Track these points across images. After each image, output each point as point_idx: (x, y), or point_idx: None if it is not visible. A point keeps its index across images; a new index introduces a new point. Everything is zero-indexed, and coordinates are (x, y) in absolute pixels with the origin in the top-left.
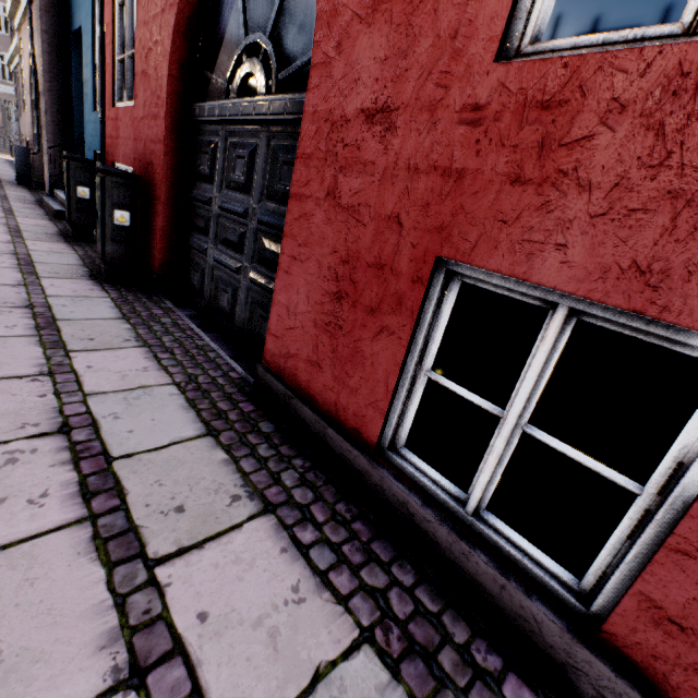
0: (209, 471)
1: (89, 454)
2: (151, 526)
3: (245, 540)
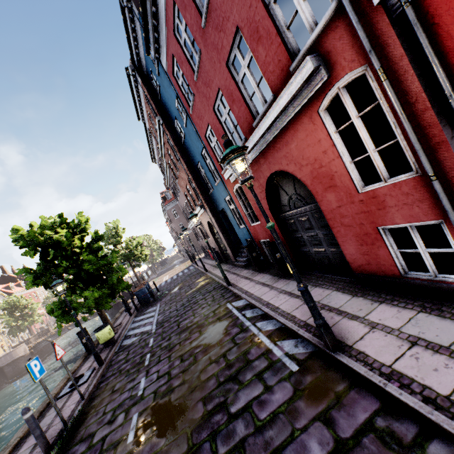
0: (361, 302)
1: (332, 309)
2: (357, 313)
3: (380, 308)
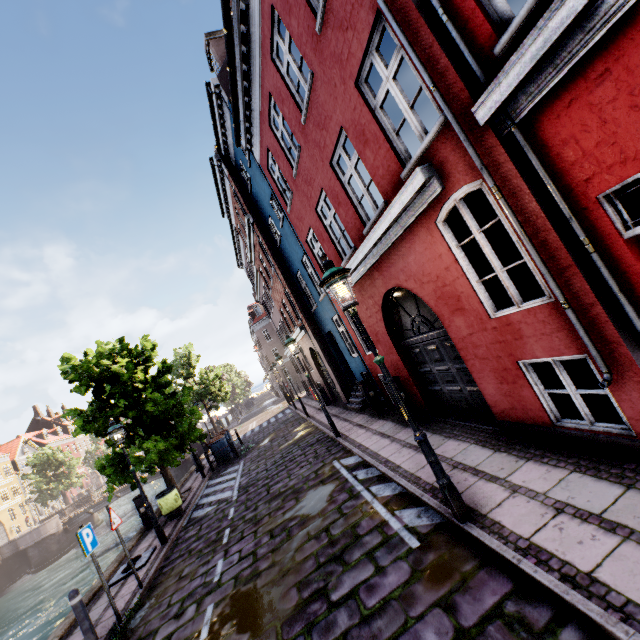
0: (504, 459)
1: (467, 468)
2: (497, 474)
3: (526, 467)
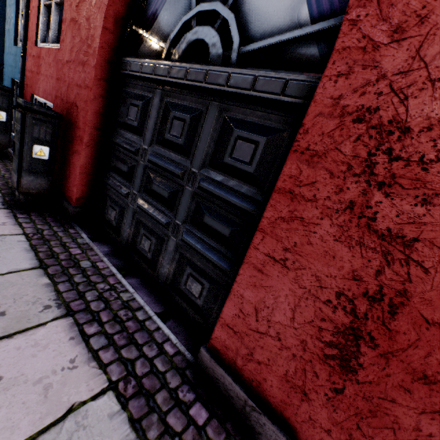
0: None
1: None
2: None
3: None
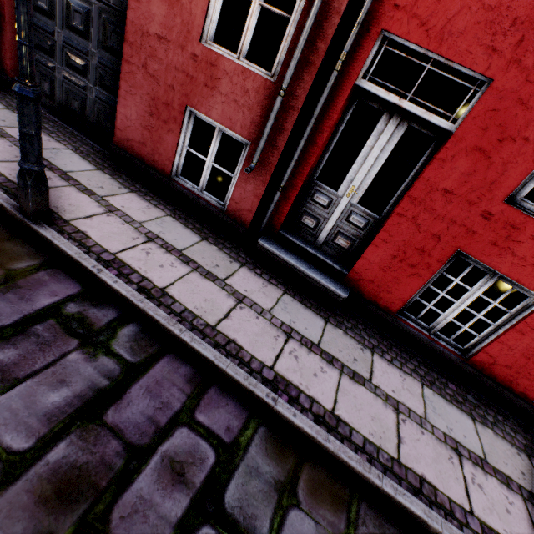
0: (107, 180)
1: (55, 169)
2: (95, 190)
3: (128, 196)
